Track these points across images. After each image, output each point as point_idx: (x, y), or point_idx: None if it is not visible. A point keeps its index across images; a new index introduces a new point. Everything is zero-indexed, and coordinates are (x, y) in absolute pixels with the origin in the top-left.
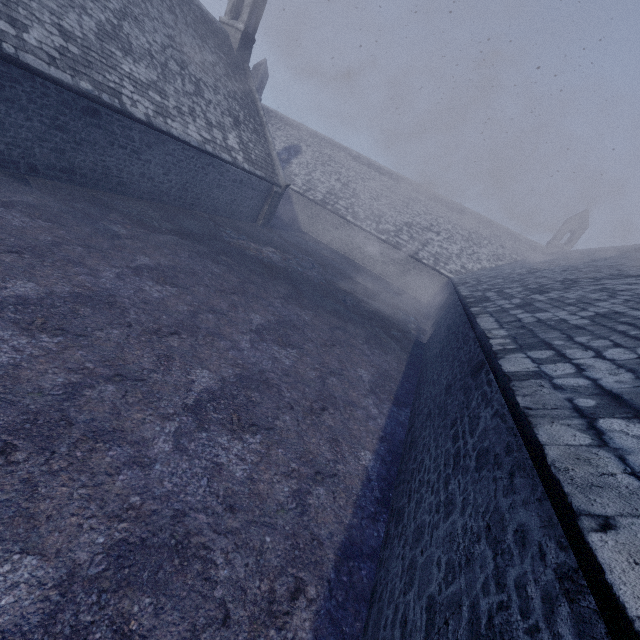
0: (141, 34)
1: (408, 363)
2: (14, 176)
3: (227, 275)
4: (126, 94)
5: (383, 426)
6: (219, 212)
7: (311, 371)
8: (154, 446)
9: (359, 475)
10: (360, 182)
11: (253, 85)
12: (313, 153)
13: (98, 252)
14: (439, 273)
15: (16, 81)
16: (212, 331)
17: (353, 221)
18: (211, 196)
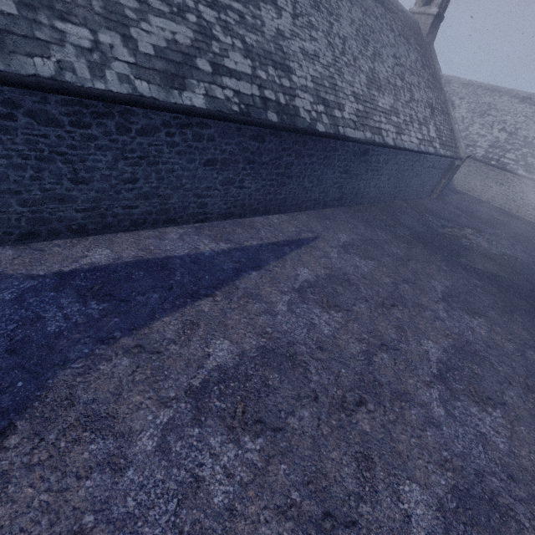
0: (382, 66)
1: None
2: (320, 214)
3: (485, 285)
4: (383, 128)
5: None
6: (409, 196)
7: None
8: None
9: None
10: (533, 127)
11: (437, 64)
12: (468, 105)
13: (415, 286)
14: None
15: (336, 150)
16: None
17: (526, 175)
18: (408, 185)
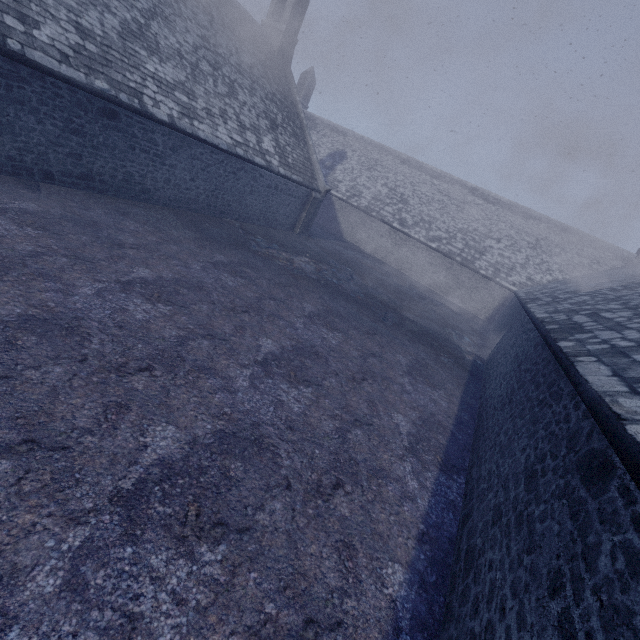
0: (171, 34)
1: (462, 402)
2: (25, 183)
3: (243, 289)
4: (148, 94)
5: (425, 512)
6: (252, 220)
7: (328, 420)
8: (27, 584)
9: (380, 620)
10: (409, 186)
11: (294, 87)
12: (359, 158)
13: (86, 264)
14: (499, 285)
15: (25, 81)
16: (200, 364)
17: (400, 228)
18: (243, 203)
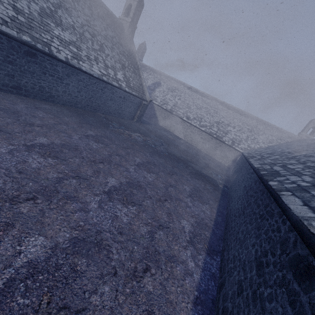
0: (69, 17)
1: (217, 211)
2: None
3: (101, 150)
4: (54, 46)
5: (198, 282)
6: (111, 114)
7: (143, 226)
8: None
9: None
10: (191, 100)
11: (134, 49)
12: (167, 86)
13: (6, 134)
14: (234, 149)
15: None
16: (69, 194)
17: (186, 120)
18: (106, 105)
